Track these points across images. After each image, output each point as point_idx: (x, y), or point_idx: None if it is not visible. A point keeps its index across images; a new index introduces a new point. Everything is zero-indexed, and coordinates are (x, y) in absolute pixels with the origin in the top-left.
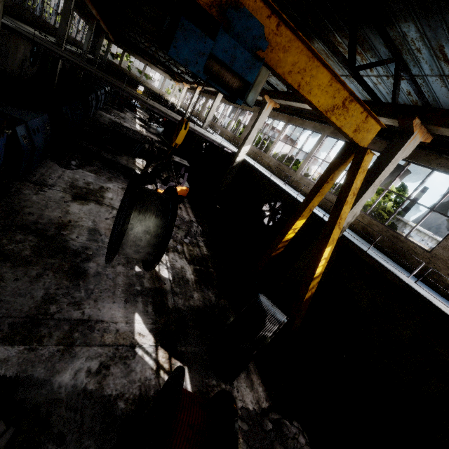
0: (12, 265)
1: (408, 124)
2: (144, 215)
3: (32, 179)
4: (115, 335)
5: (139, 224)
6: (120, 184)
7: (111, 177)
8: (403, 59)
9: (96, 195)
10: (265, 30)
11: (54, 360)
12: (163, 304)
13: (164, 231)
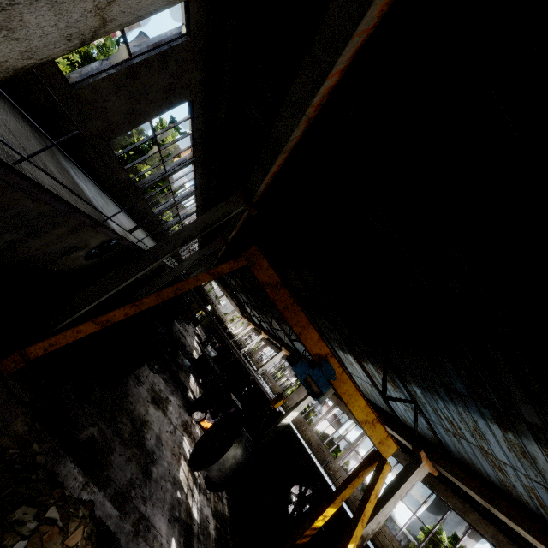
0: (120, 441)
1: (418, 453)
2: (239, 443)
3: (134, 372)
4: (160, 547)
5: (234, 449)
6: (178, 400)
7: (174, 390)
8: (418, 404)
9: (164, 404)
10: (336, 371)
11: (129, 538)
12: (191, 544)
13: (244, 461)
